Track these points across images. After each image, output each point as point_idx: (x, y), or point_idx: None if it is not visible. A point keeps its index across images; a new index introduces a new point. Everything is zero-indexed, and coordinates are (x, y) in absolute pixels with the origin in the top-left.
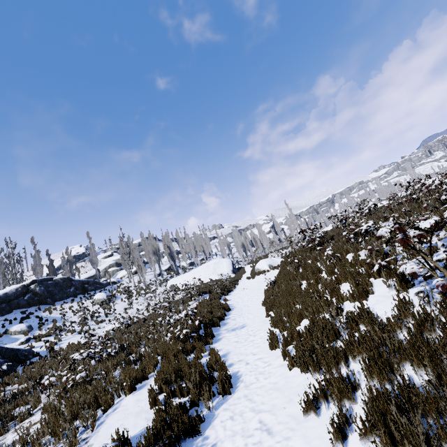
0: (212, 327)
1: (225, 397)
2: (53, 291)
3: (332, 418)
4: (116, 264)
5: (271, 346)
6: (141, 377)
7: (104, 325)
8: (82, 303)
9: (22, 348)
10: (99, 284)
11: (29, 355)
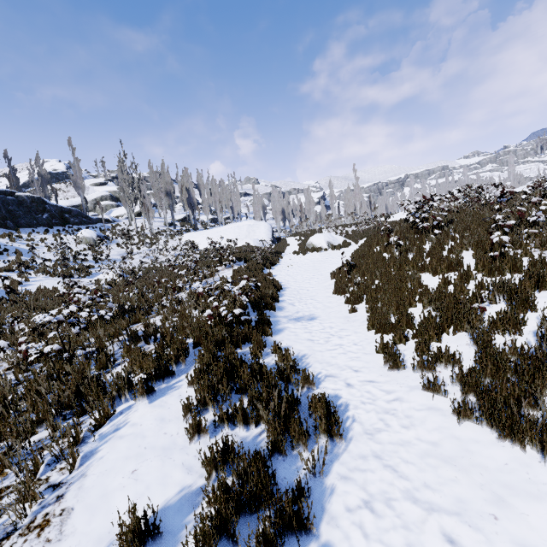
0: (263, 309)
1: (331, 446)
2: (15, 212)
3: None
4: (111, 197)
5: (390, 366)
6: (163, 374)
7: (92, 273)
8: (61, 237)
9: None
10: (86, 218)
11: None
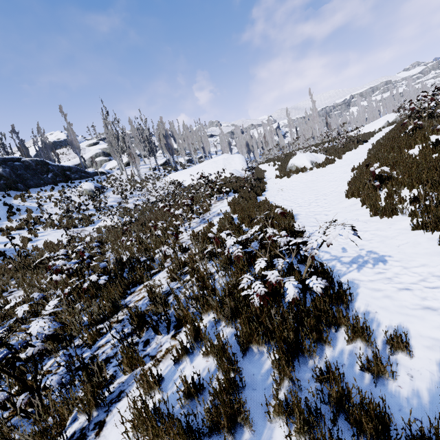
0: None
1: None
2: (24, 175)
3: None
4: (103, 153)
5: None
6: None
7: (94, 221)
8: (64, 192)
9: None
10: (84, 173)
11: None
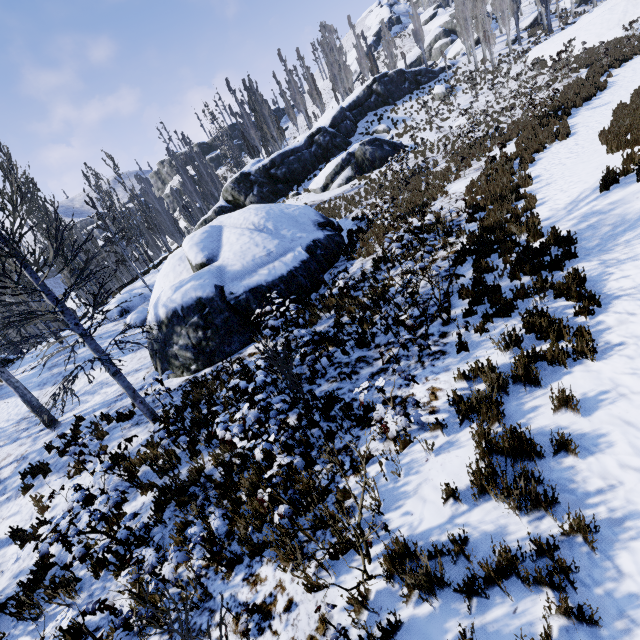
0: (573, 108)
1: (561, 141)
2: (391, 90)
3: (605, 131)
4: (443, 33)
5: (612, 114)
6: (508, 140)
7: (450, 123)
8: (423, 101)
9: (396, 141)
10: (431, 74)
11: (402, 147)
